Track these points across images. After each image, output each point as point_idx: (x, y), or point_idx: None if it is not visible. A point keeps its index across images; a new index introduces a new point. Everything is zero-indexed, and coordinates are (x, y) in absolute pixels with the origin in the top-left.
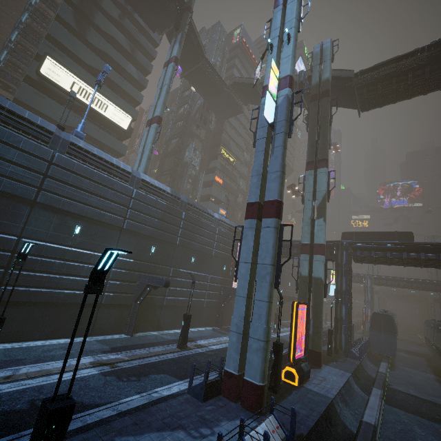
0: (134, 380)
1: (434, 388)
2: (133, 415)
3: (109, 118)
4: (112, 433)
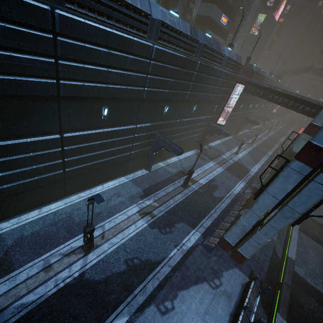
0: (168, 232)
1: None
2: (179, 270)
3: None
4: (175, 288)
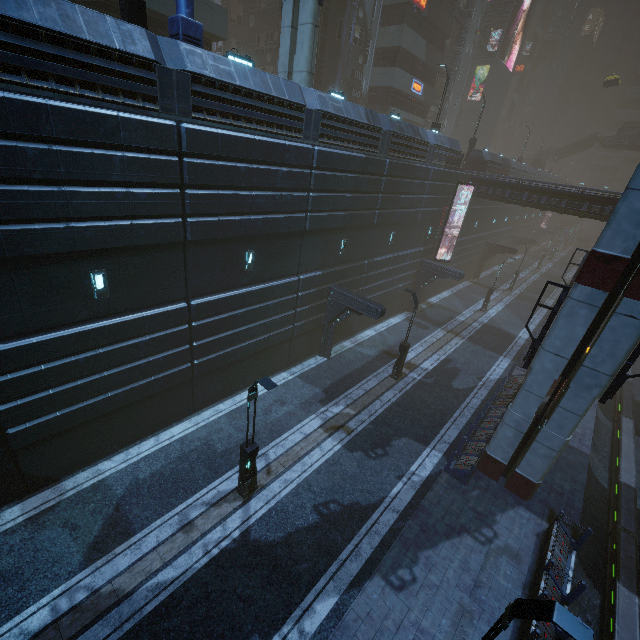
0: (382, 455)
1: None
2: (413, 516)
3: None
4: (411, 547)
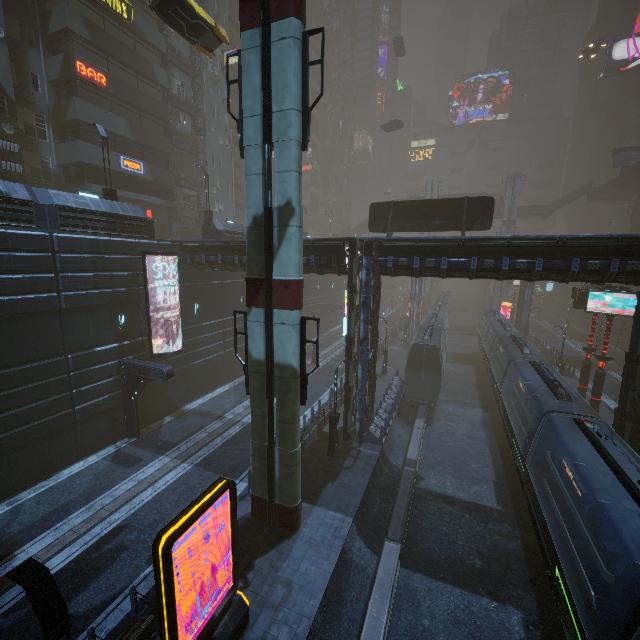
0: None
1: (479, 454)
2: None
3: None
4: None
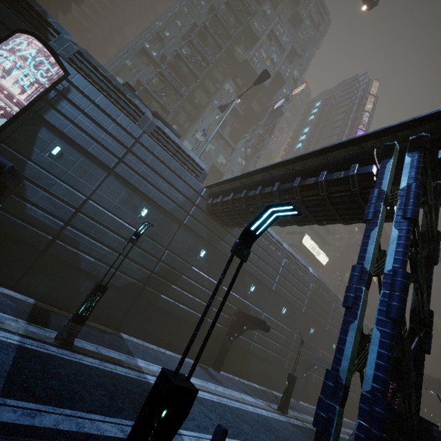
0: None
1: None
2: None
3: (319, 259)
4: None
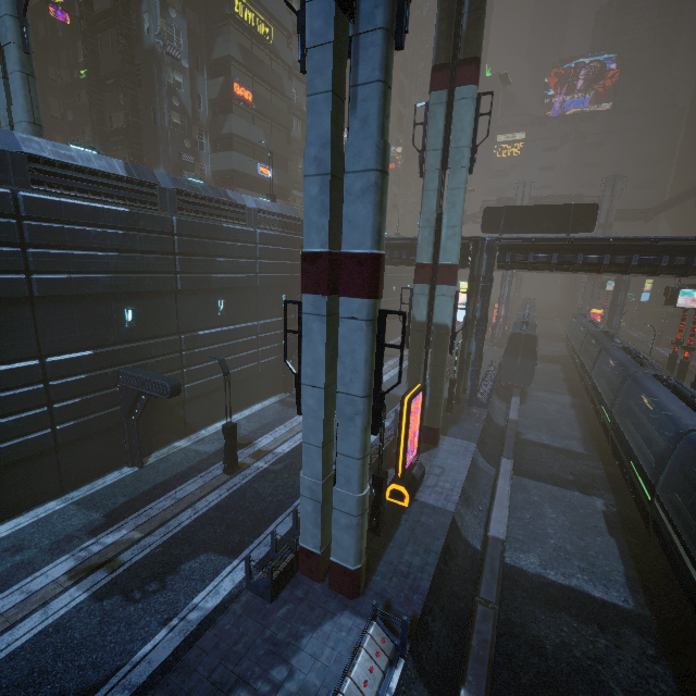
0: (154, 592)
1: (569, 424)
2: (159, 687)
3: None
4: None
